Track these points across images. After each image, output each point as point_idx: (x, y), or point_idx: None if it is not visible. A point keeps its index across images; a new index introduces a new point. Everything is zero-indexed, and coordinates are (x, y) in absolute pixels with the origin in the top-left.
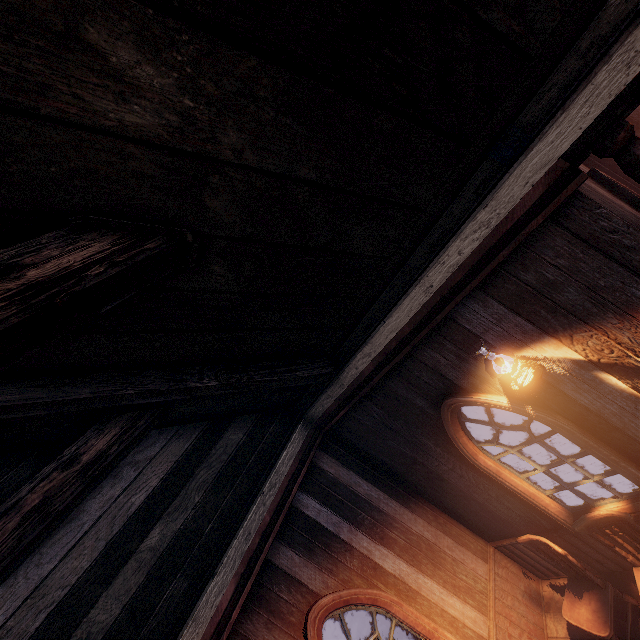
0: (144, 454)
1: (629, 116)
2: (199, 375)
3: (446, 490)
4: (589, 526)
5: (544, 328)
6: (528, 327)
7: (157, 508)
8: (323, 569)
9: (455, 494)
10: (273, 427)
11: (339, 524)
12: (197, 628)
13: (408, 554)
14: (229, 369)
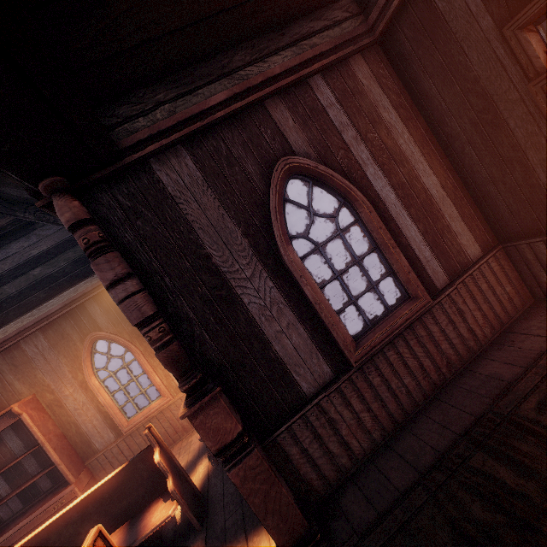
0: (44, 232)
1: (477, 74)
2: (25, 210)
3: None
4: None
5: None
6: None
7: (42, 260)
8: (111, 322)
9: None
10: None
11: None
12: (39, 312)
13: None
14: (45, 212)
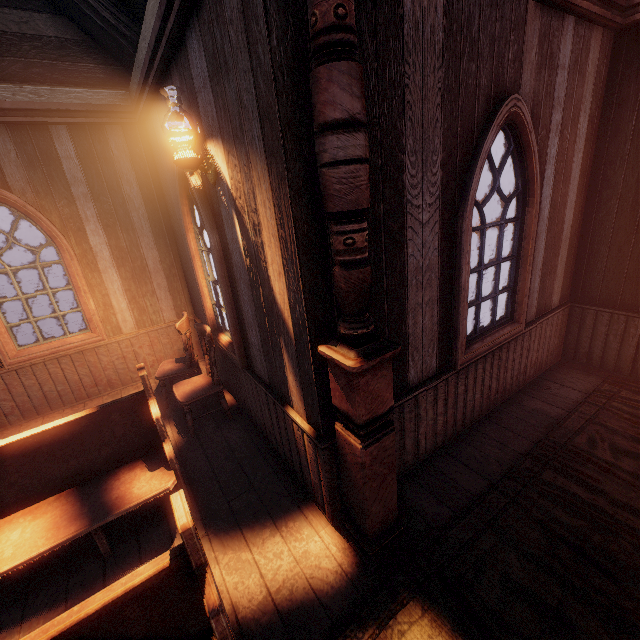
0: None
1: None
2: None
3: (184, 253)
4: (202, 332)
5: (220, 126)
6: (215, 114)
7: None
8: (32, 185)
9: (186, 261)
10: (95, 67)
11: (80, 182)
12: None
13: (119, 253)
14: None
